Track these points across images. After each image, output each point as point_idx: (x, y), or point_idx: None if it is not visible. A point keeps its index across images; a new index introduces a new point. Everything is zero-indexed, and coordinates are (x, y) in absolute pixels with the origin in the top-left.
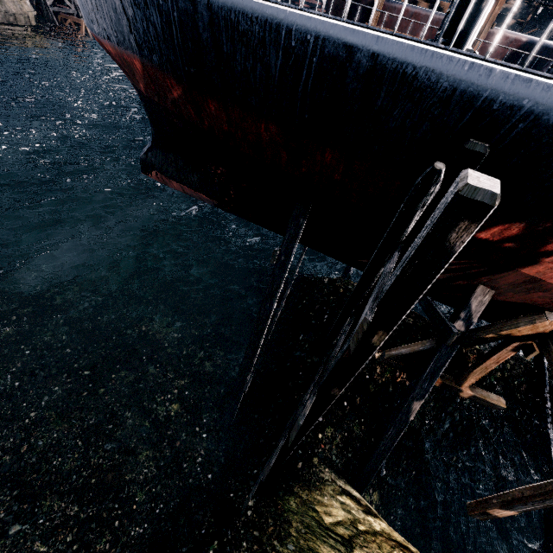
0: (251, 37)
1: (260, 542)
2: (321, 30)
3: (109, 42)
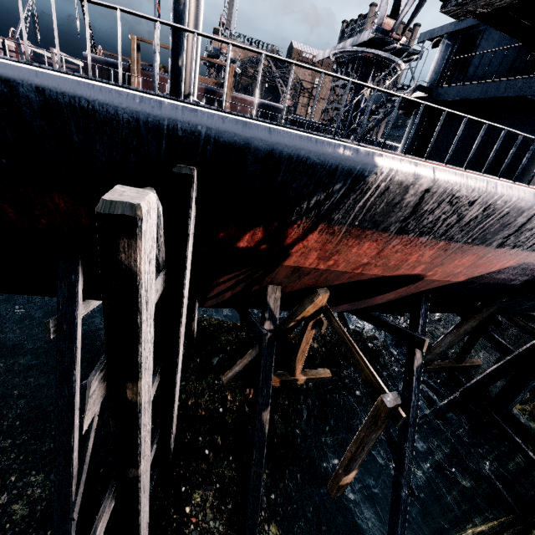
0: None
1: None
2: None
3: None
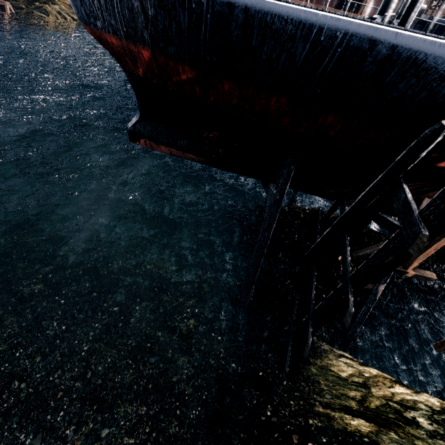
0: (282, 34)
1: (303, 398)
2: (349, 28)
3: (114, 35)
